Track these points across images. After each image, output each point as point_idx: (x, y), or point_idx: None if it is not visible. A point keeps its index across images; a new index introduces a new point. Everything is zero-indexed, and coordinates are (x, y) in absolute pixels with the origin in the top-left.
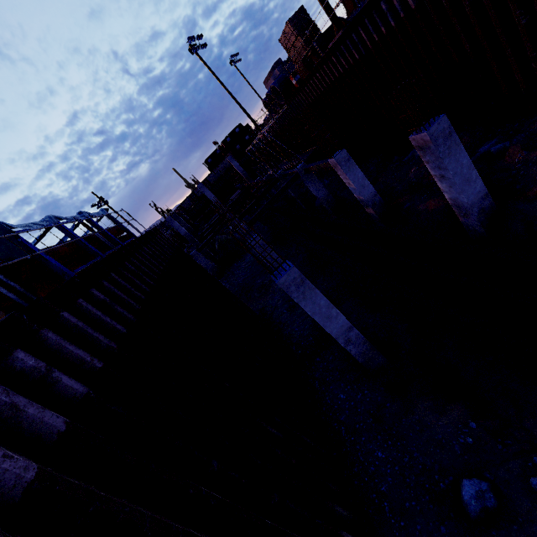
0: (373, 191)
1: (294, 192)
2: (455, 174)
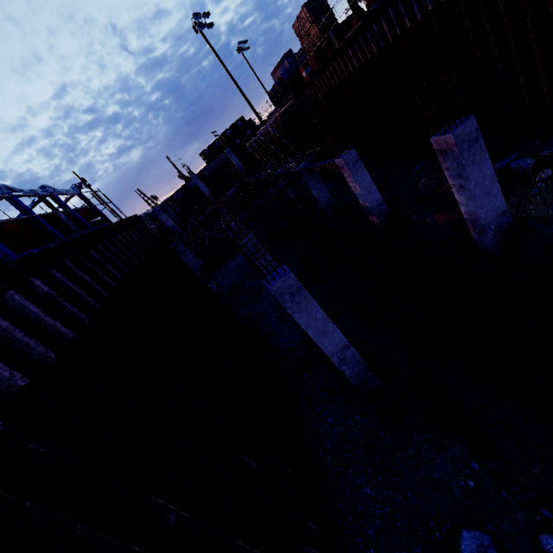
0: (380, 199)
1: (294, 193)
2: (476, 185)
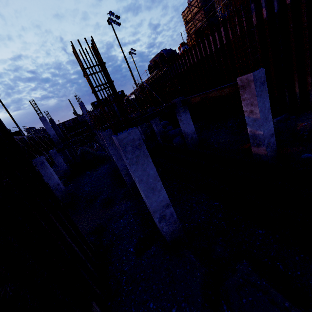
0: (272, 129)
1: (158, 128)
2: None
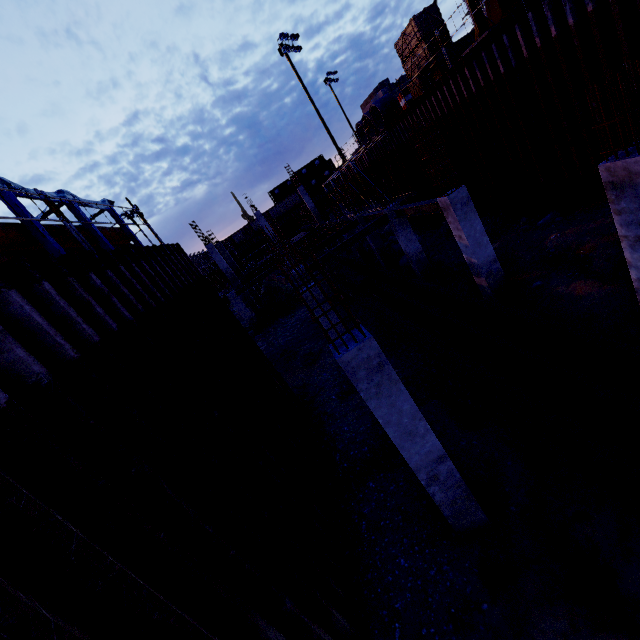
0: (492, 255)
1: (375, 242)
2: None
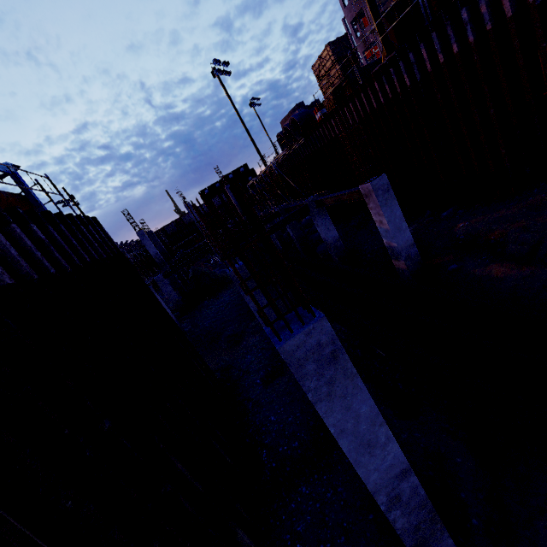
0: (410, 239)
1: (294, 232)
2: None
